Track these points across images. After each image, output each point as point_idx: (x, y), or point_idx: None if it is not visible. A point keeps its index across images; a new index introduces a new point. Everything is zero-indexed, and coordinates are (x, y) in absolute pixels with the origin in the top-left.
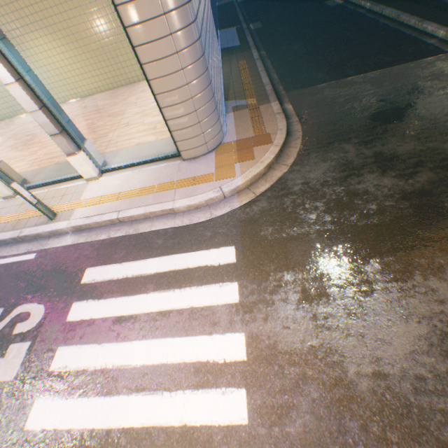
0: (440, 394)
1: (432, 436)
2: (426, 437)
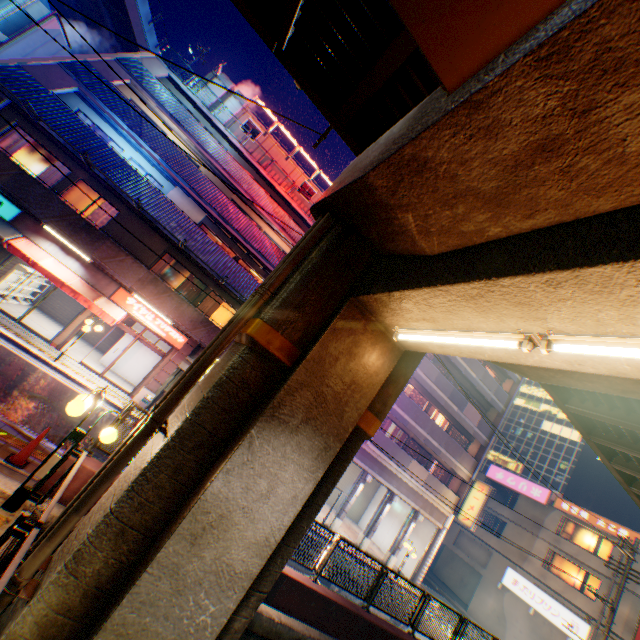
0: None
1: None
2: None
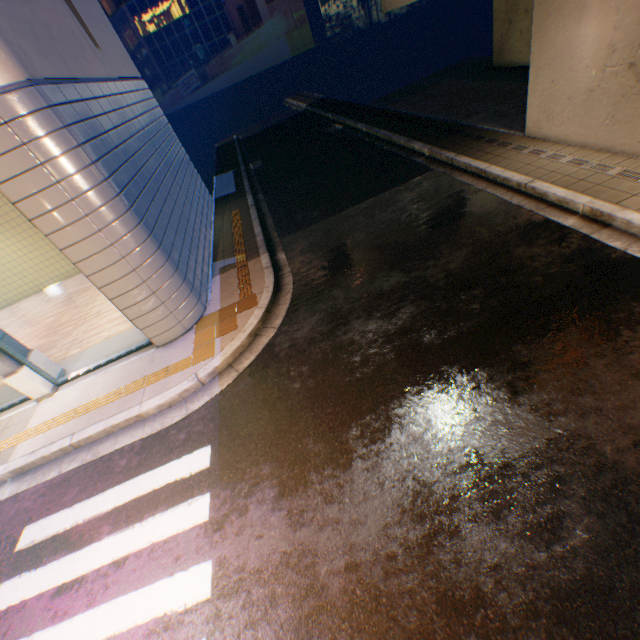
0: (410, 570)
1: (399, 627)
2: (394, 631)
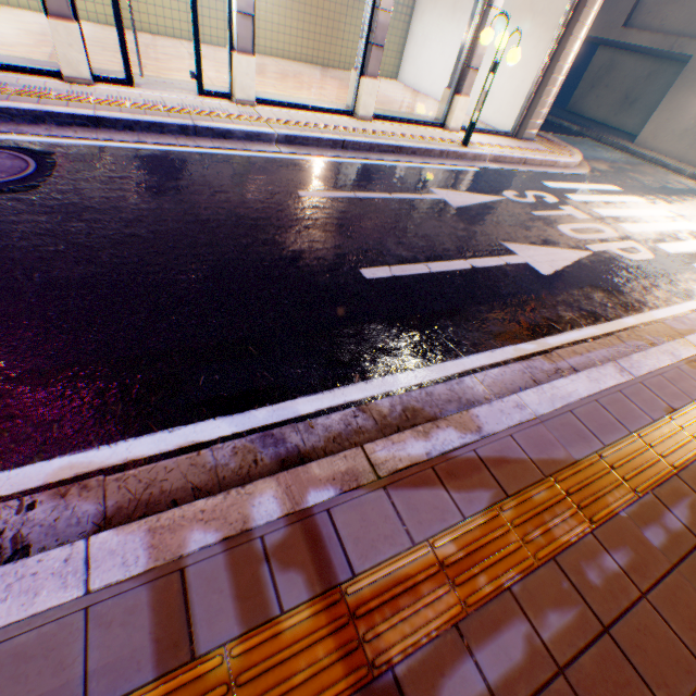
0: None
1: None
2: None
